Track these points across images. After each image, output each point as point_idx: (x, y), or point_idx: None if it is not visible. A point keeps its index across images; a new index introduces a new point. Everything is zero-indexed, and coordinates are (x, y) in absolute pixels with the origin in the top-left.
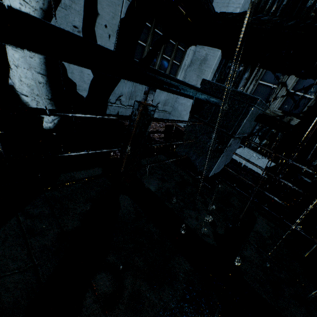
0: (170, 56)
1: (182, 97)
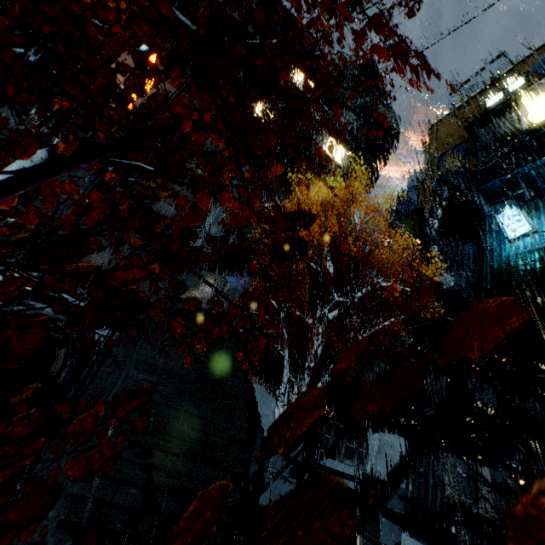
0: (354, 444)
1: None
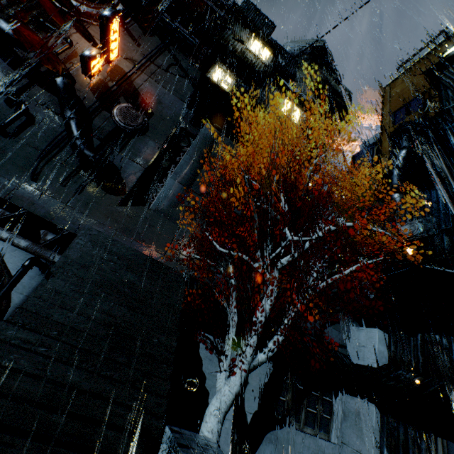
0: (316, 408)
1: None
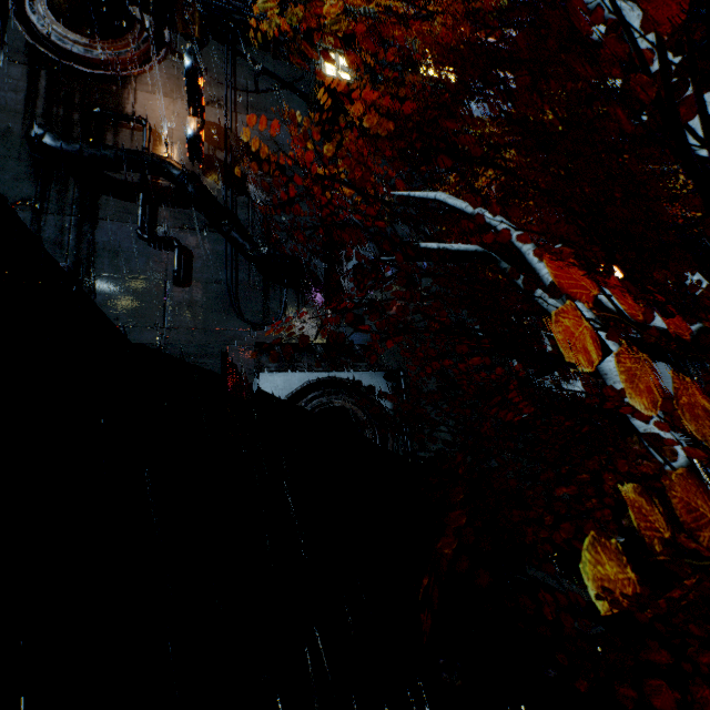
0: None
1: None
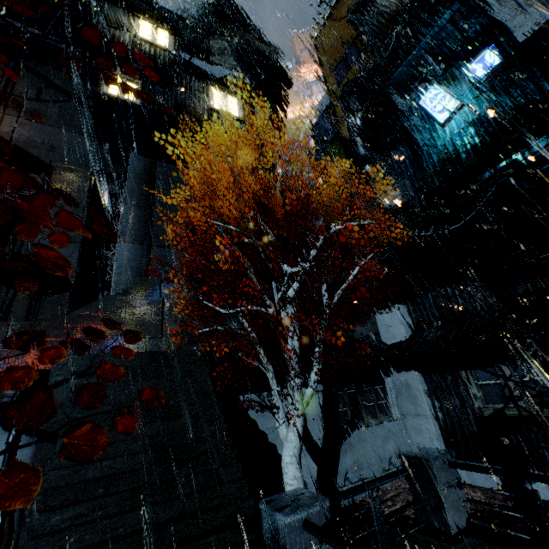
0: (372, 401)
1: (414, 435)
